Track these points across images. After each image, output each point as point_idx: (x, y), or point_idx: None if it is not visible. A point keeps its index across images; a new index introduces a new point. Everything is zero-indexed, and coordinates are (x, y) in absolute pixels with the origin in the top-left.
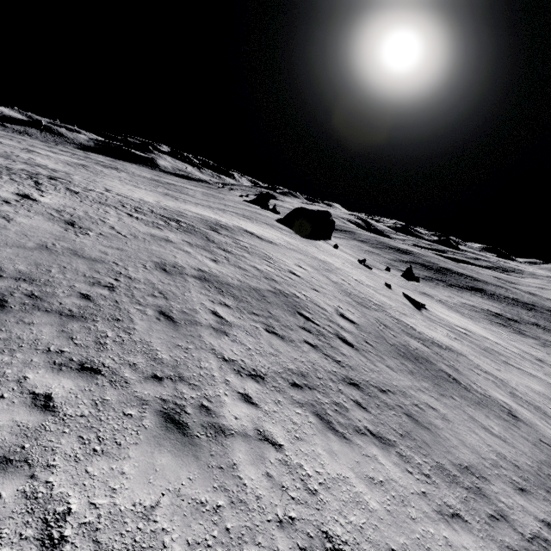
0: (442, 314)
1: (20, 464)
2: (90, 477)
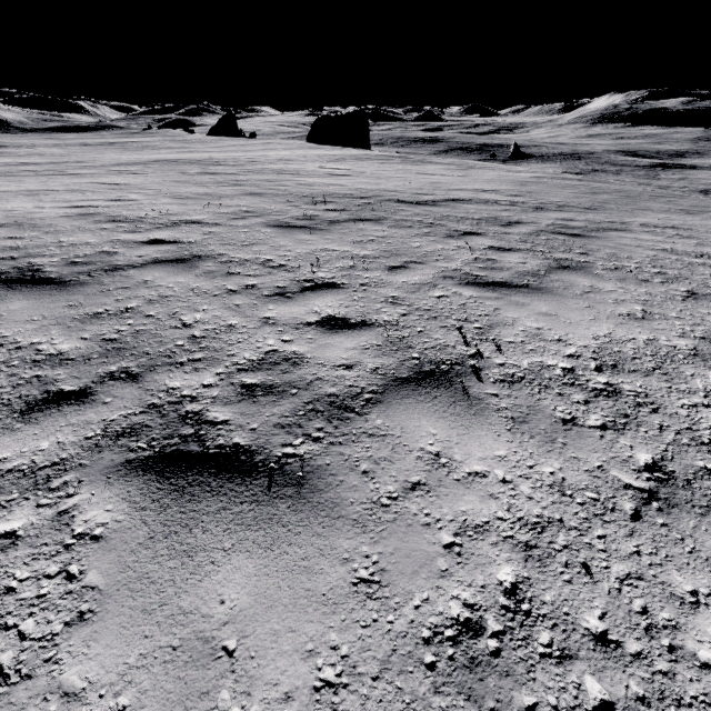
0: None
1: None
2: None
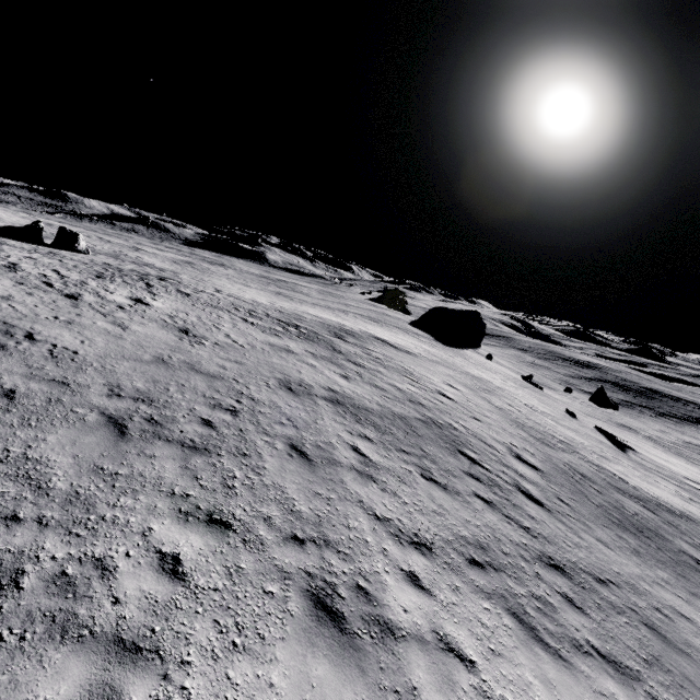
0: (659, 459)
1: (151, 656)
2: (233, 686)
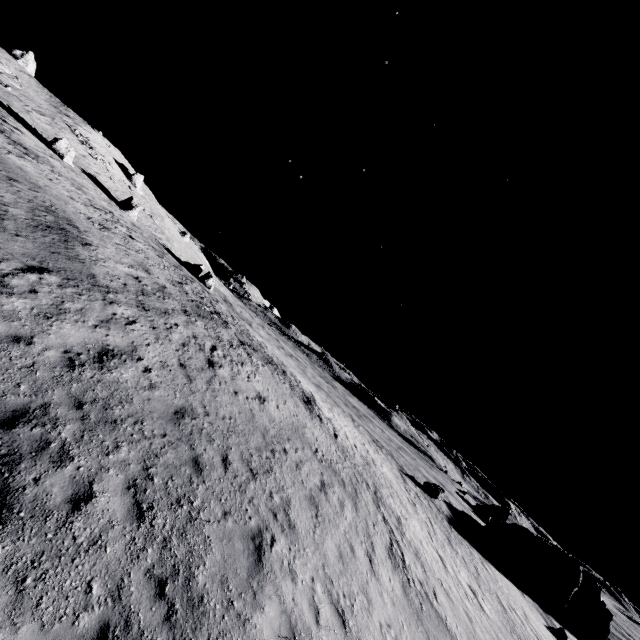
0: None
1: None
2: None
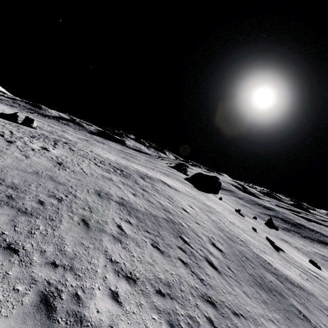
0: (297, 258)
1: None
2: None
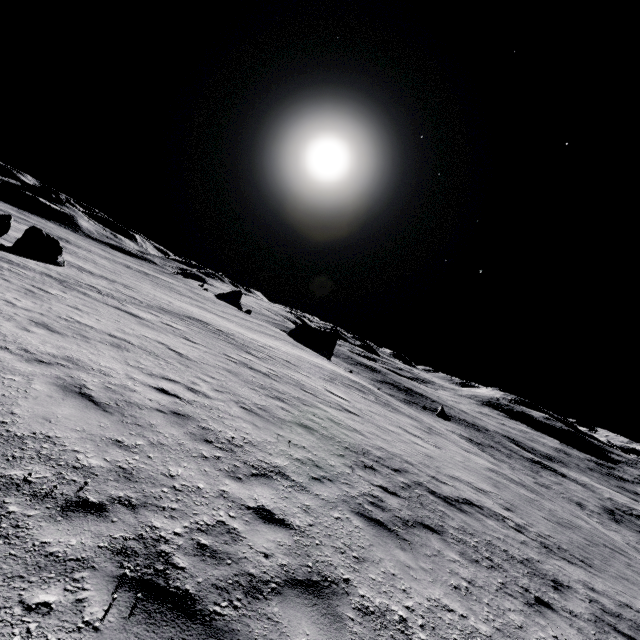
0: None
1: None
2: None
